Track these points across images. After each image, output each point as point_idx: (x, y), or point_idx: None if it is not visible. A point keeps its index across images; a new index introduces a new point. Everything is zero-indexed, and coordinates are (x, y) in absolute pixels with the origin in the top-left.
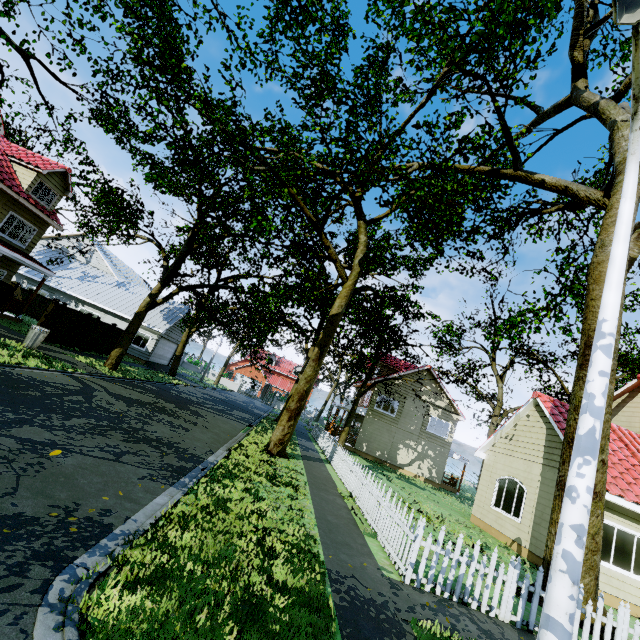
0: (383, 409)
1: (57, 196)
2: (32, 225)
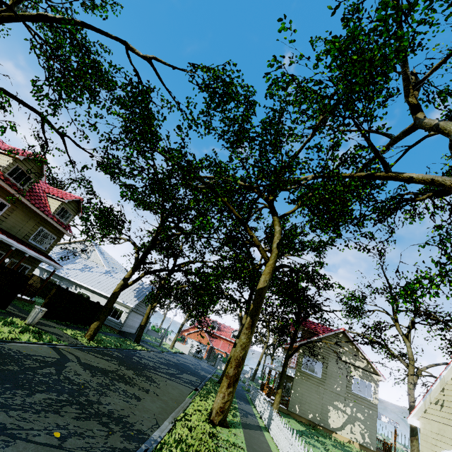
0: (309, 370)
1: (72, 215)
2: (53, 235)
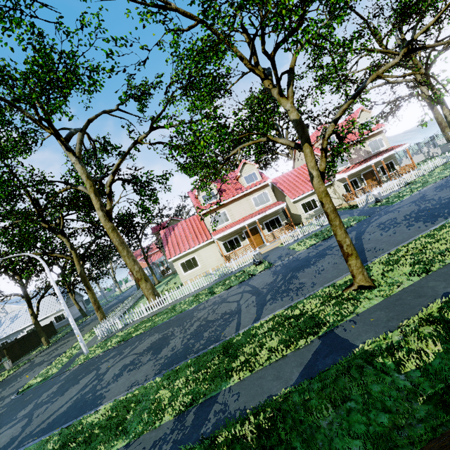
0: None
1: None
2: None
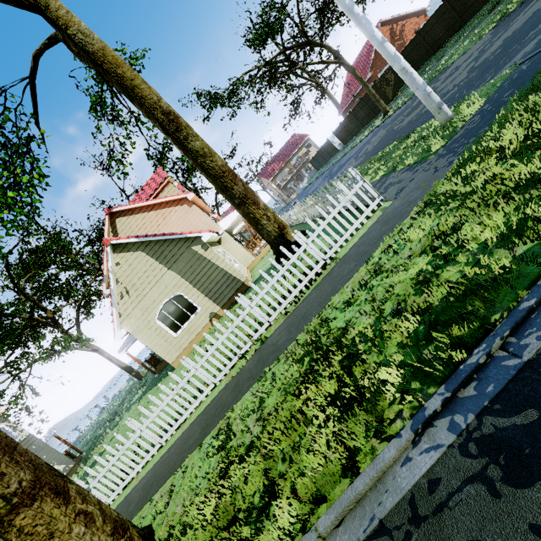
0: None
1: None
2: None
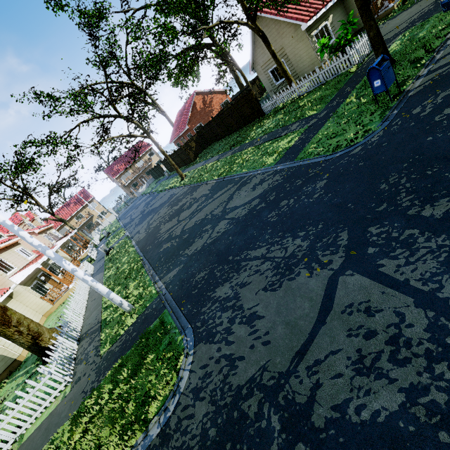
0: None
1: None
2: None
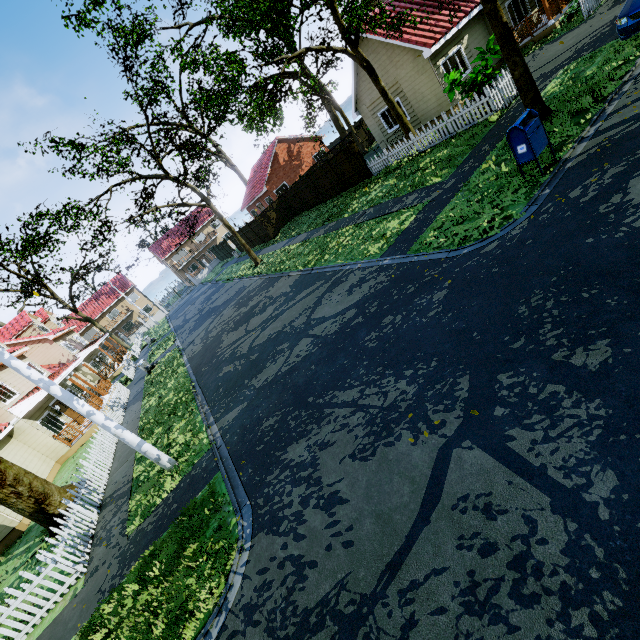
0: None
1: None
2: None
